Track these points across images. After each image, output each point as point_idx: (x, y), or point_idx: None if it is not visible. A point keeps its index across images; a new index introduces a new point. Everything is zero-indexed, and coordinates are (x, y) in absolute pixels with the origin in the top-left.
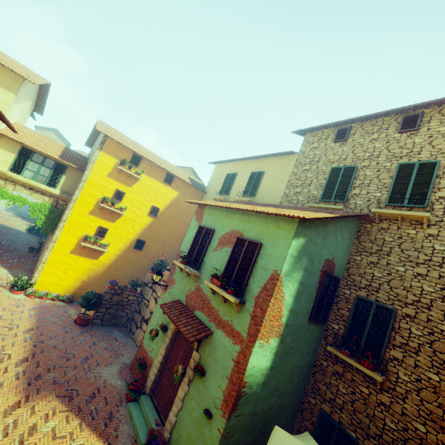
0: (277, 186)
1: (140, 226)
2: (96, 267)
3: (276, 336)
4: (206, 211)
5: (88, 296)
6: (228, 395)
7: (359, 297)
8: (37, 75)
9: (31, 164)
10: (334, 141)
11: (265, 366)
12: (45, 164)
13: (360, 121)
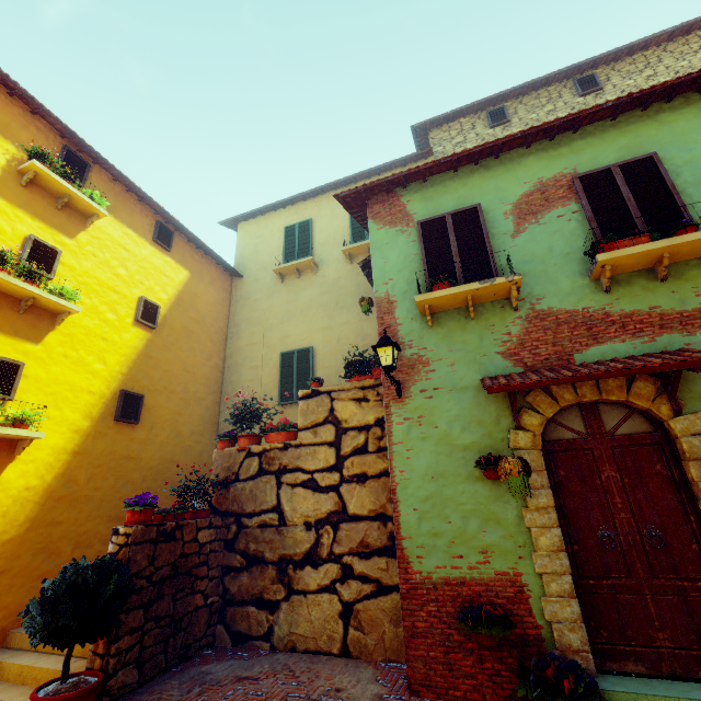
0: None
1: (120, 353)
2: None
3: None
4: (410, 199)
5: (79, 579)
6: None
7: None
8: None
9: None
10: (491, 125)
11: None
12: None
13: (513, 98)
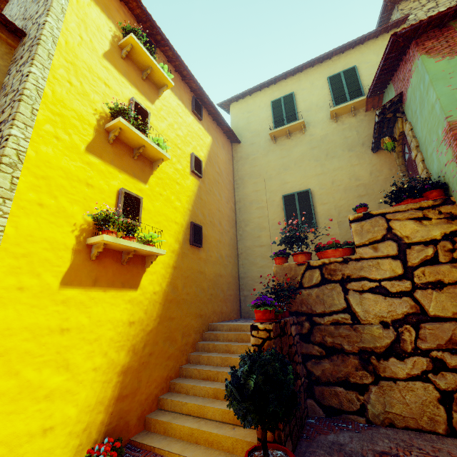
0: None
1: (186, 195)
2: (140, 311)
3: None
4: None
5: (270, 369)
6: None
7: None
8: None
9: None
10: None
11: None
12: None
13: None
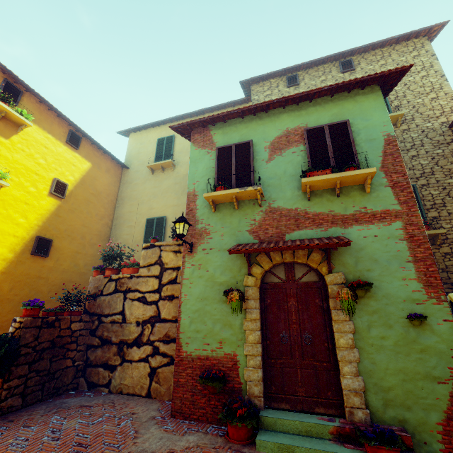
0: None
1: (38, 213)
2: None
3: None
4: (215, 133)
5: None
6: (426, 276)
7: None
8: None
9: None
10: (288, 86)
11: None
12: None
13: (303, 70)
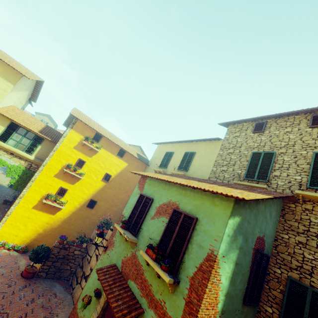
0: (206, 164)
1: (94, 188)
2: (52, 221)
3: None
4: (147, 182)
5: (38, 250)
6: None
7: (292, 279)
8: (34, 75)
9: (16, 135)
10: (253, 132)
11: None
12: (27, 136)
13: (274, 118)
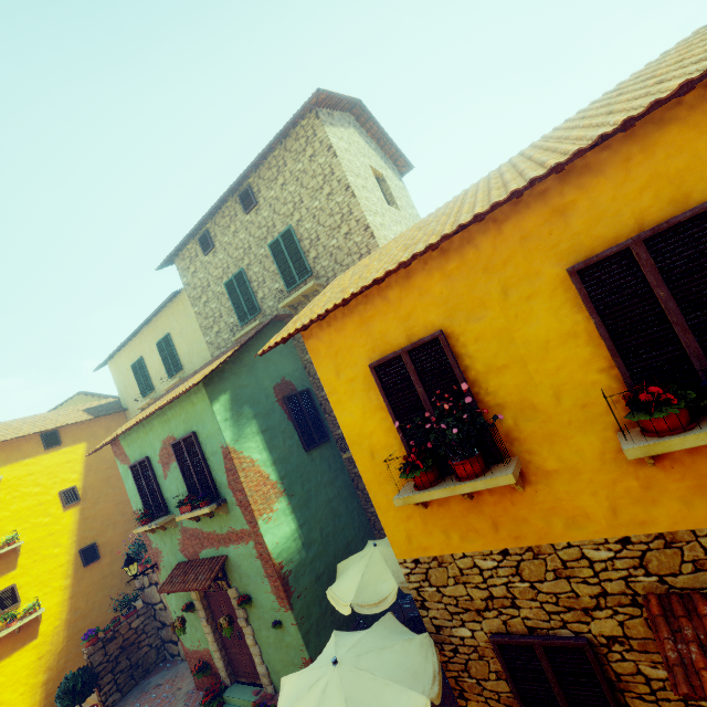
0: (195, 340)
1: (67, 532)
2: (46, 646)
3: (278, 497)
4: (124, 444)
5: (65, 687)
6: (276, 589)
7: None
8: None
9: None
10: (204, 255)
11: (292, 530)
12: None
13: (210, 219)
